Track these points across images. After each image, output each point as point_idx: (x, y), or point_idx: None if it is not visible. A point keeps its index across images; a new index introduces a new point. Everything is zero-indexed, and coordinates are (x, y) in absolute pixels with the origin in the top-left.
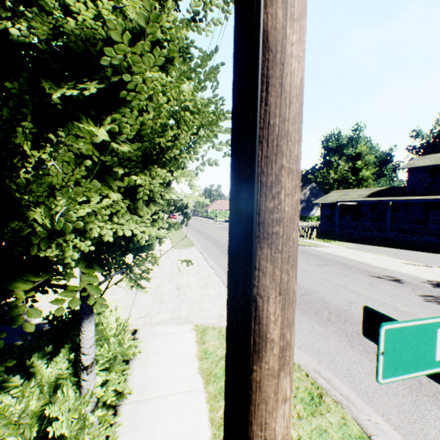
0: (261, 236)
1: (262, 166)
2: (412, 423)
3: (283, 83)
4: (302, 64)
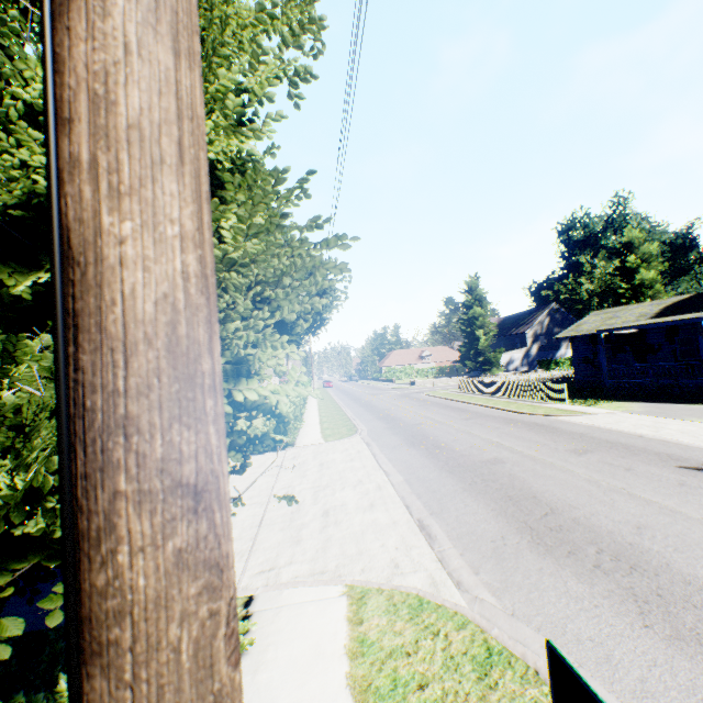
0: (89, 649)
1: (79, 496)
2: None
3: (105, 322)
4: (172, 265)
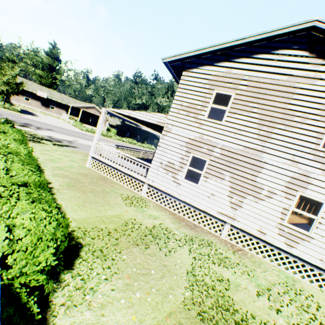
0: None
1: None
2: None
3: None
4: None
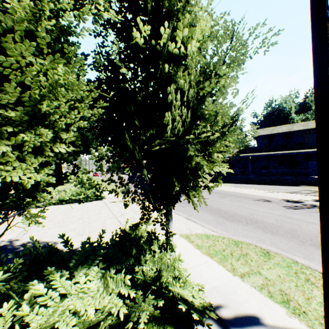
0: None
1: None
2: (308, 255)
3: None
4: None
